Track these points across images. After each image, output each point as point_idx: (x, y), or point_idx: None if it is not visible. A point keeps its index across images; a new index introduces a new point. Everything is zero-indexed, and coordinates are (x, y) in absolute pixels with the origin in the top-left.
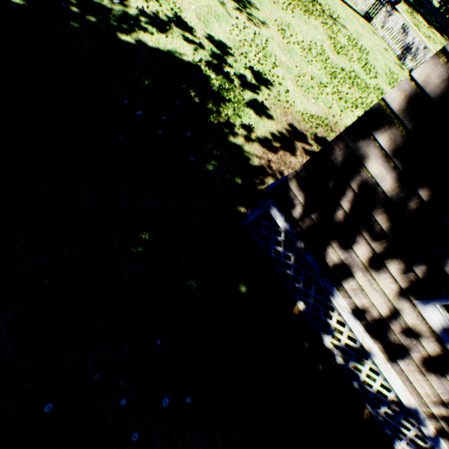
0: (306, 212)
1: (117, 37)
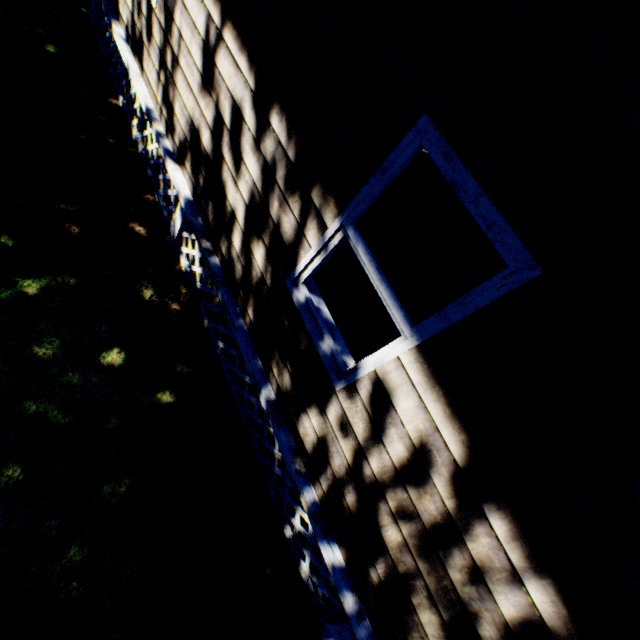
0: None
1: None
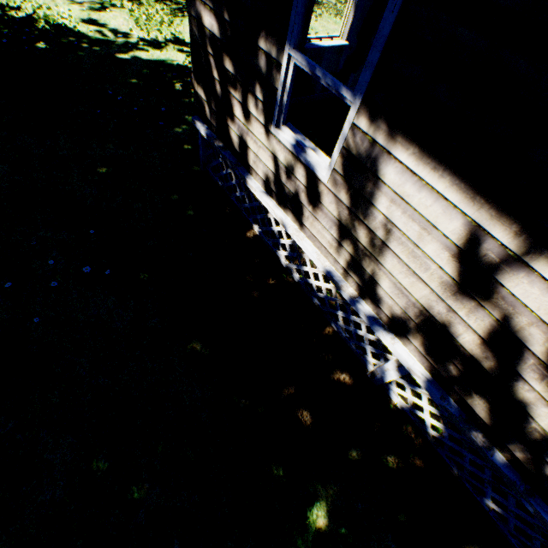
0: (210, 108)
1: (116, 57)
